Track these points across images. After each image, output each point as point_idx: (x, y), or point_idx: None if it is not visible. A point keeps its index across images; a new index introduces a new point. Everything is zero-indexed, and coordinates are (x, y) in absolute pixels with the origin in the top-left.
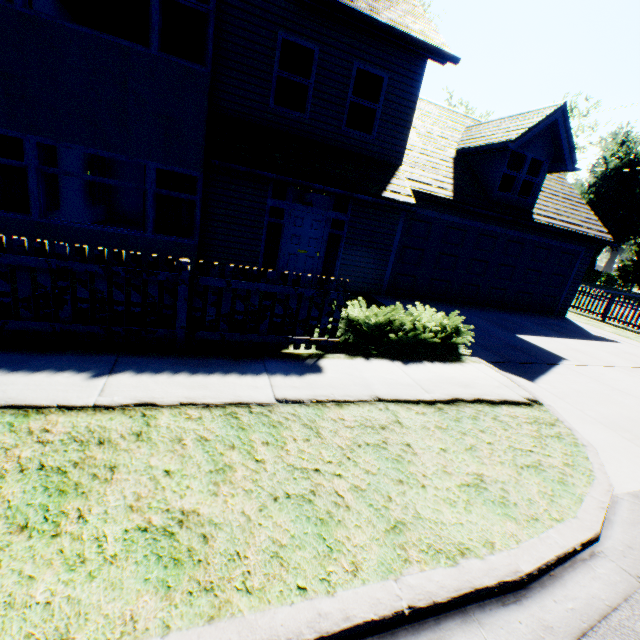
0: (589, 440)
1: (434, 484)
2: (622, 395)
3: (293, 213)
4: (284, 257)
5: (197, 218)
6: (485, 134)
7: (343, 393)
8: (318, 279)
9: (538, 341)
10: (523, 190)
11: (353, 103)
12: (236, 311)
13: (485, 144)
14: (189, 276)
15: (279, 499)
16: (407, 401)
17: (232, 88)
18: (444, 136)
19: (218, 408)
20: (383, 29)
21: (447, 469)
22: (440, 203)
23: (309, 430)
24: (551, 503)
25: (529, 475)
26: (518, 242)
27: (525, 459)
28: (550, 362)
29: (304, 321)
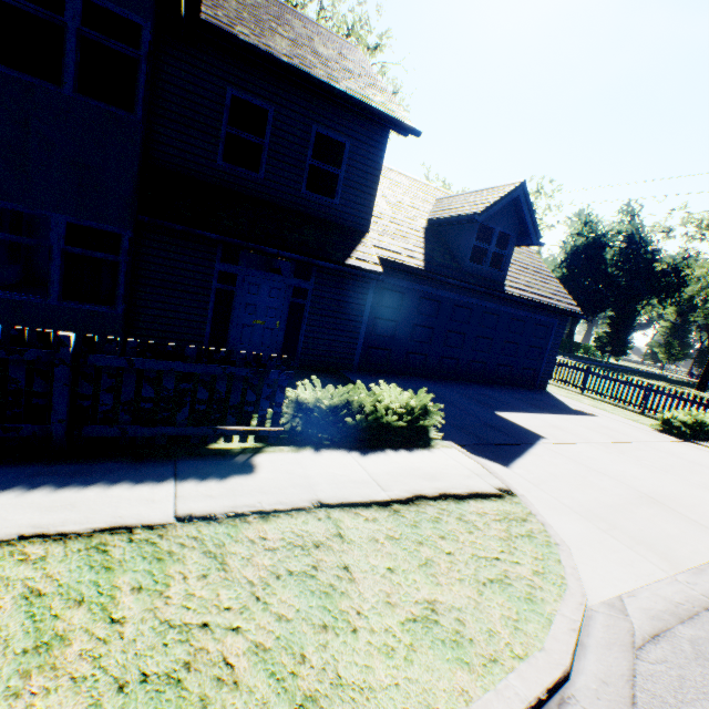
0: (564, 535)
1: (370, 625)
2: (598, 476)
3: (247, 279)
4: (237, 329)
5: (120, 282)
6: (454, 206)
7: (275, 499)
8: (253, 356)
9: (517, 418)
10: (494, 262)
11: (314, 167)
12: (143, 397)
13: (454, 216)
14: (72, 354)
15: (127, 687)
16: (357, 504)
17: (172, 140)
18: (415, 206)
19: (80, 538)
20: (341, 97)
21: (391, 598)
22: (411, 272)
23: (211, 560)
24: (515, 632)
25: (492, 594)
26: (493, 314)
27: (489, 571)
28: (528, 442)
29: (237, 407)
